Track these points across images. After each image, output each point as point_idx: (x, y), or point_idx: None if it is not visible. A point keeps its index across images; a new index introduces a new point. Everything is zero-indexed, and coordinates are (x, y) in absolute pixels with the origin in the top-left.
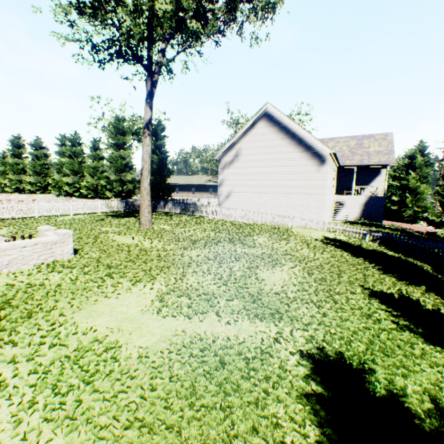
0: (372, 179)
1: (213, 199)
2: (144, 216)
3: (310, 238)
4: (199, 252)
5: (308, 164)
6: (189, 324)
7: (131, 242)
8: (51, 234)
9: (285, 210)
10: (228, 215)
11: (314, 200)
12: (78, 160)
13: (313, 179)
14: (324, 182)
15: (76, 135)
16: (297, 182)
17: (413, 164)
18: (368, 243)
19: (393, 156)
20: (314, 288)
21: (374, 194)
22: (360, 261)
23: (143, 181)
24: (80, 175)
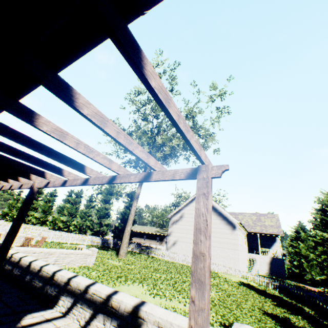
0: (272, 244)
1: (159, 245)
2: (123, 249)
3: (230, 279)
4: (160, 275)
5: (225, 228)
6: (165, 302)
7: (118, 264)
8: (86, 249)
9: (213, 258)
10: (173, 257)
11: (232, 253)
12: (76, 206)
13: (229, 238)
14: (236, 240)
15: (81, 191)
16: (220, 238)
17: (299, 236)
18: (271, 290)
19: (280, 229)
20: (230, 303)
21: (275, 255)
22: (261, 297)
23: (128, 226)
24: (73, 216)
